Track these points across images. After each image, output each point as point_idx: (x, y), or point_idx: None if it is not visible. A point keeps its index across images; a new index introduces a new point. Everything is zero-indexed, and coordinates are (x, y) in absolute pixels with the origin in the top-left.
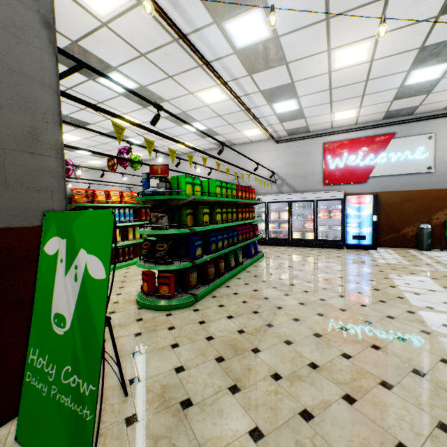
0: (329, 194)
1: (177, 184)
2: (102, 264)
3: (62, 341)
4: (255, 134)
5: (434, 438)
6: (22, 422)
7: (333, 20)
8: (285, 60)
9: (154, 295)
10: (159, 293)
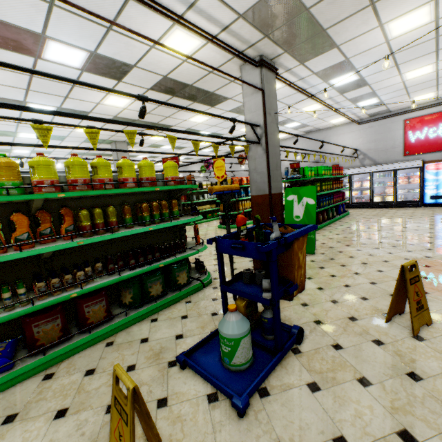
0: (408, 164)
1: (303, 172)
2: (313, 200)
3: (299, 222)
4: (340, 121)
5: (421, 250)
6: None
7: (401, 65)
8: (367, 84)
9: None
10: None
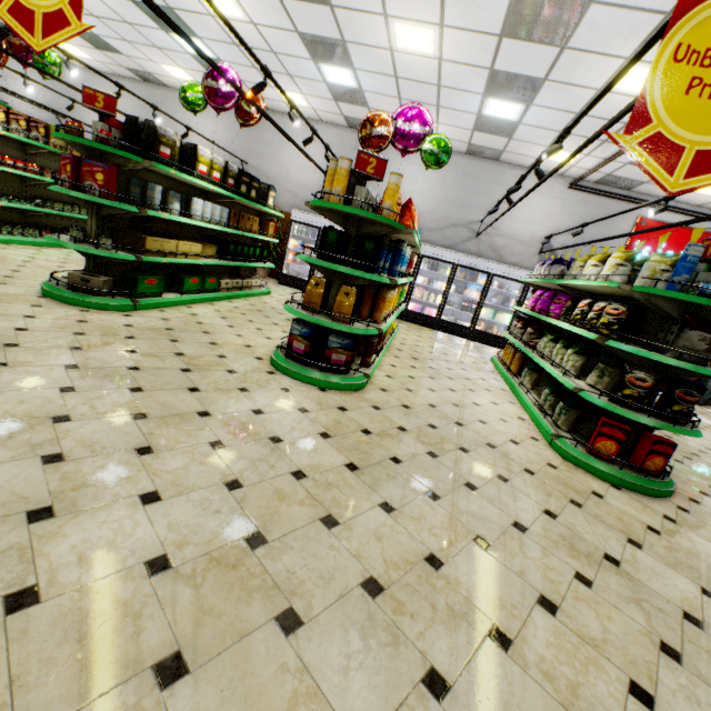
0: None
1: None
2: None
3: None
4: (559, 161)
5: None
6: None
7: None
8: None
9: (617, 463)
10: (642, 466)
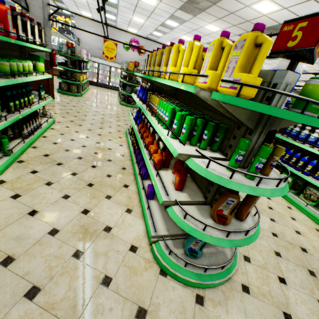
0: None
1: None
2: None
3: None
4: None
5: None
6: None
7: None
8: None
9: None
10: None
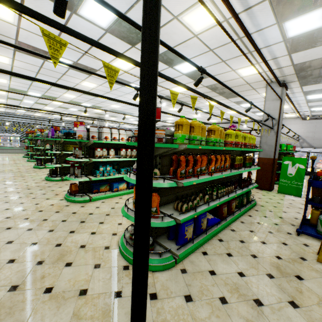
0: None
1: (280, 147)
2: (303, 166)
3: (291, 177)
4: (291, 116)
5: None
6: (279, 190)
7: None
8: None
9: None
10: None
